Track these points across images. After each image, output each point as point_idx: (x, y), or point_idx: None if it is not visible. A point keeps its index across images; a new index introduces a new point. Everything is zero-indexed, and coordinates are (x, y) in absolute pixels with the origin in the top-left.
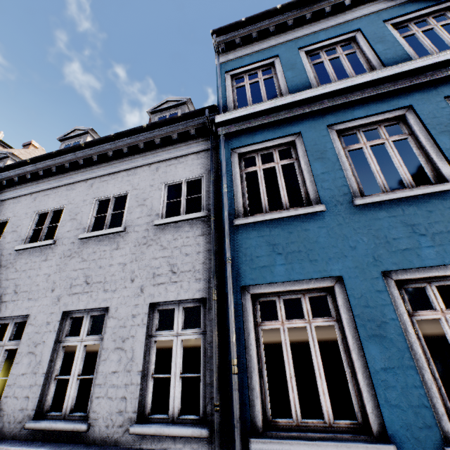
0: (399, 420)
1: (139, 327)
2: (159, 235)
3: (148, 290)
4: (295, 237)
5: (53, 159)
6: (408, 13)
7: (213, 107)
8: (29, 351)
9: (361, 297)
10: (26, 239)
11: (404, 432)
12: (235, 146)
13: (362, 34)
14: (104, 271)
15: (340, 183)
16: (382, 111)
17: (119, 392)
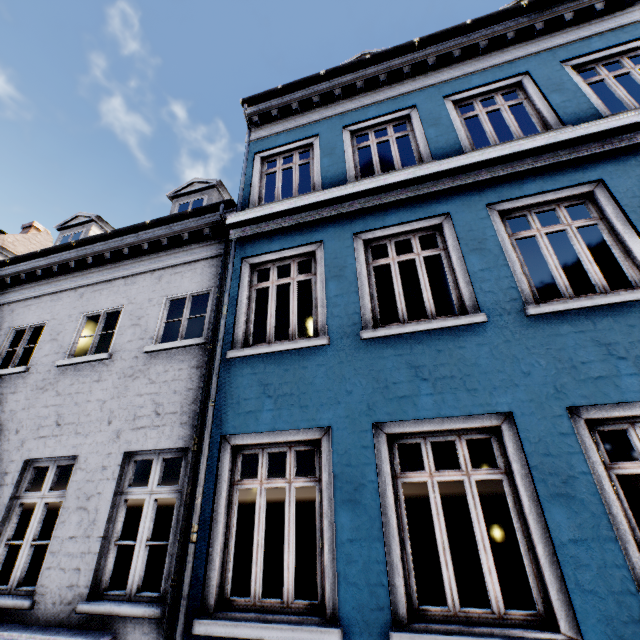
0: (353, 600)
1: (108, 482)
2: (149, 366)
3: (125, 436)
4: (291, 376)
5: (38, 259)
6: (473, 88)
7: (230, 202)
8: None
9: (345, 453)
10: None
11: (355, 614)
12: (248, 255)
13: (417, 112)
14: (79, 410)
15: (352, 309)
16: (416, 218)
17: (73, 562)
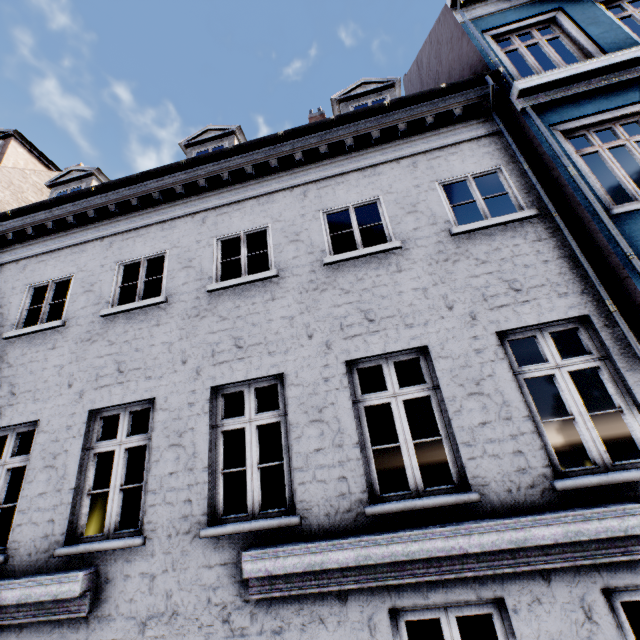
0: None
1: (495, 363)
2: (465, 247)
3: (484, 317)
4: None
5: (221, 161)
6: None
7: (495, 74)
8: (312, 420)
9: None
10: (215, 276)
11: None
12: (555, 121)
13: None
14: (392, 302)
15: None
16: None
17: (505, 447)
